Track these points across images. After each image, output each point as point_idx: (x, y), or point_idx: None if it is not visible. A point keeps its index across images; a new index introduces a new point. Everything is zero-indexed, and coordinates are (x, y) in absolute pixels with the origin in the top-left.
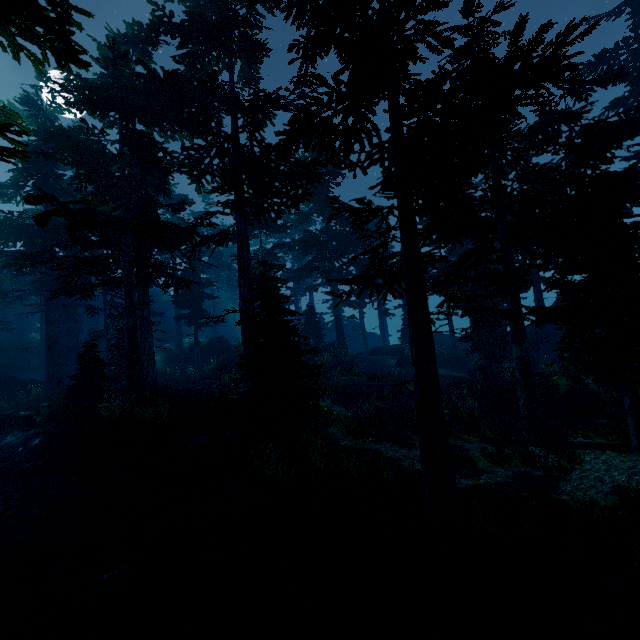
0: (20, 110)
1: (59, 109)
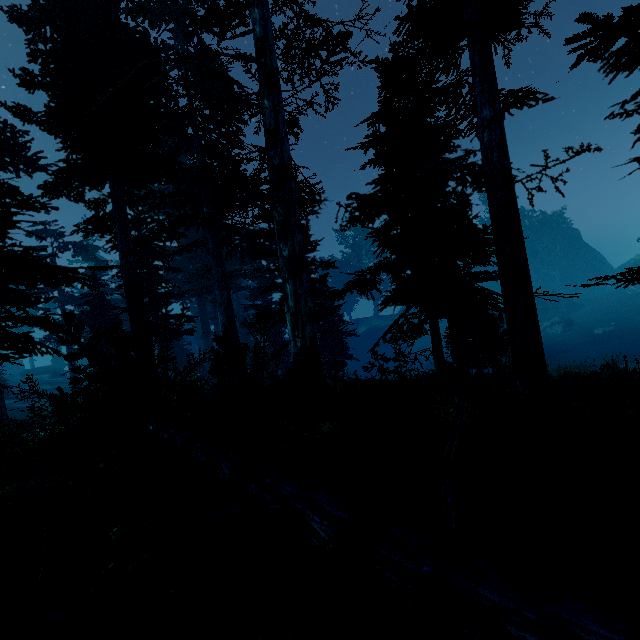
0: None
1: None
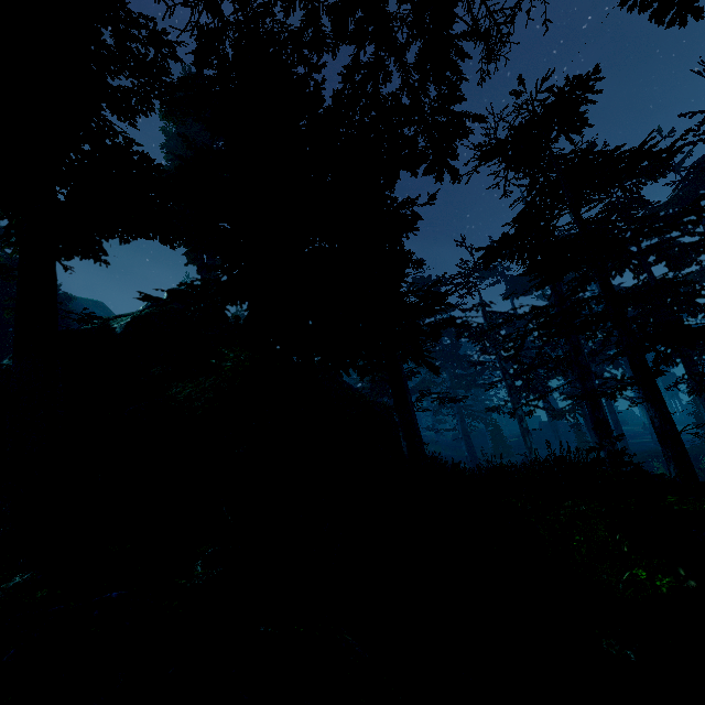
0: (416, 284)
1: (427, 280)
